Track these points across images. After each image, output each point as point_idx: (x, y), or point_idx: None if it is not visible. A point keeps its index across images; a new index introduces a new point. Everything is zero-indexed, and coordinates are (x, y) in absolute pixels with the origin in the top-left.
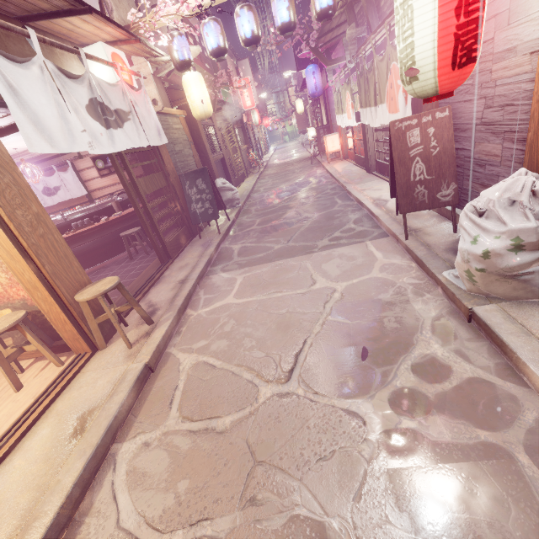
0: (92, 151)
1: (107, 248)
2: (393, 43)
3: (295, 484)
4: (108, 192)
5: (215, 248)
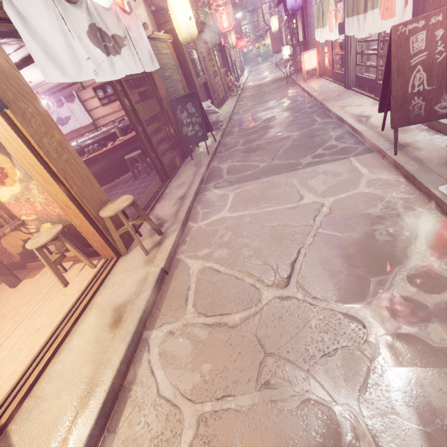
0: (97, 78)
1: (115, 169)
2: None
3: (303, 374)
4: (109, 120)
5: (206, 168)
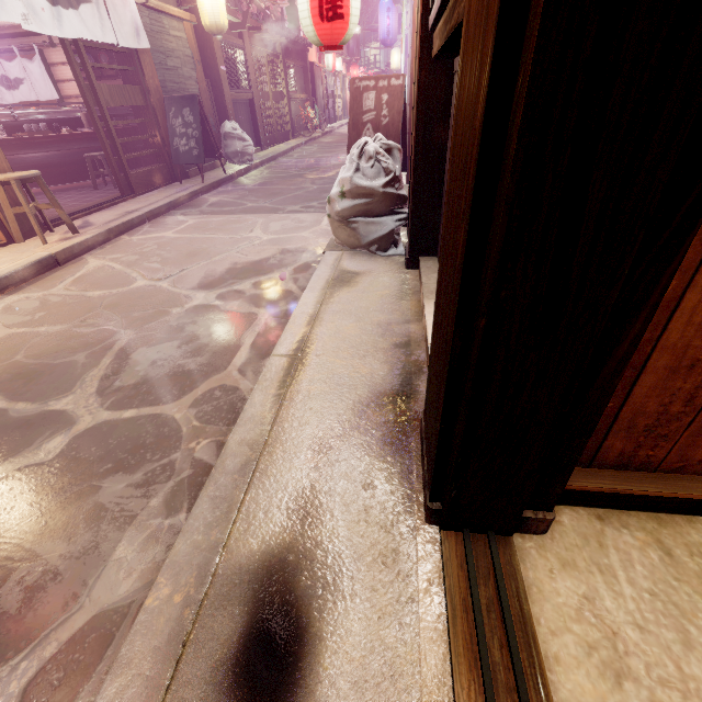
0: (27, 26)
1: (68, 168)
2: None
3: (116, 318)
4: None
5: (188, 194)
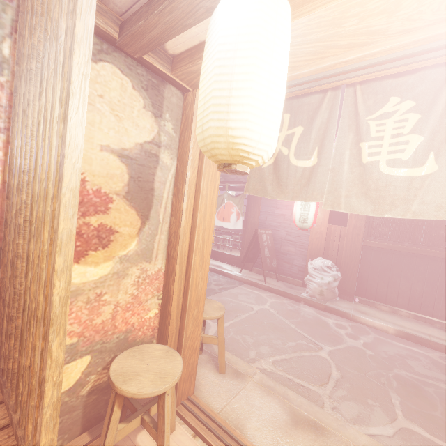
0: None
1: None
2: None
3: (379, 371)
4: None
5: None
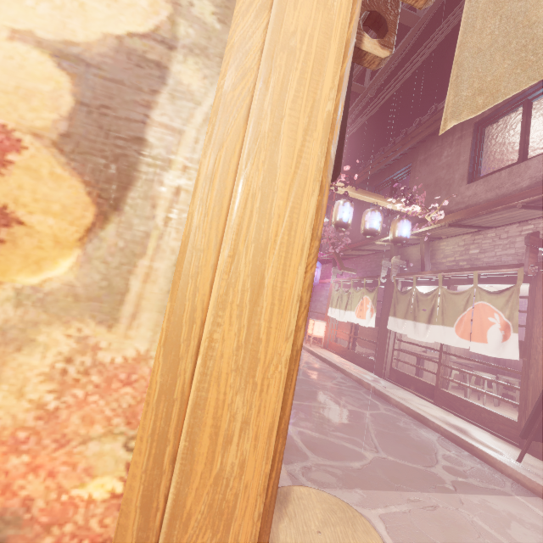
0: None
1: None
2: (455, 285)
3: None
4: None
5: None
